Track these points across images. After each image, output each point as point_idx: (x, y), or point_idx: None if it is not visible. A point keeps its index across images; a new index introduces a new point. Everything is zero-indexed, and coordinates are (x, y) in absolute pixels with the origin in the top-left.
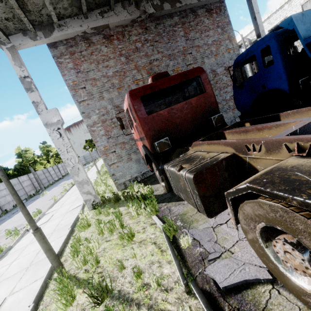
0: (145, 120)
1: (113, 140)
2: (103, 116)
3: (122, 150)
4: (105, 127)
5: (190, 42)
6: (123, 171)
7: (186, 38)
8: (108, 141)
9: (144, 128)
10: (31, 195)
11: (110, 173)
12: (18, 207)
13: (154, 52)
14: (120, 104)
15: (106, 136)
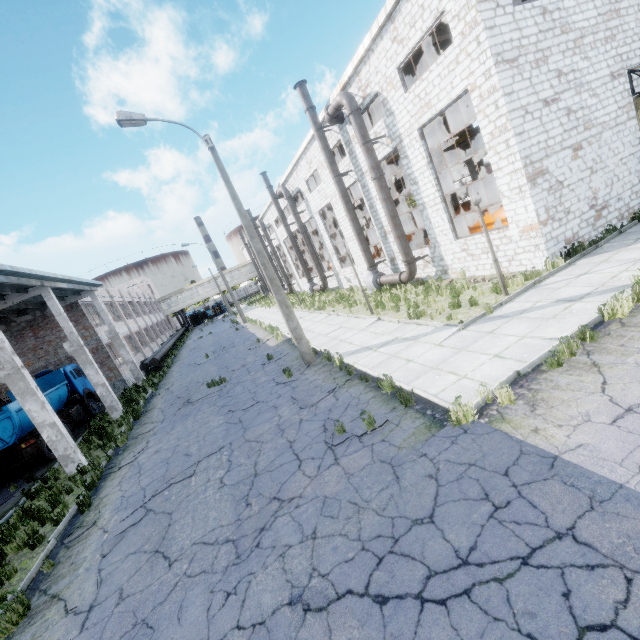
0: None
1: None
2: None
3: None
4: None
5: (40, 339)
6: None
7: (36, 337)
8: None
9: None
10: None
11: None
12: None
13: None
14: None
15: None
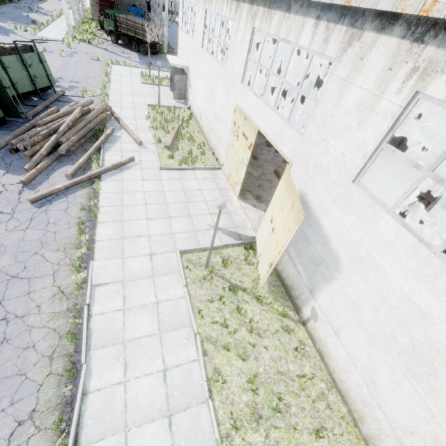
0: (100, 6)
1: (95, 4)
2: None
3: (97, 8)
4: None
5: None
6: (96, 15)
7: None
8: (94, 3)
9: (99, 8)
10: None
11: (92, 13)
12: None
13: None
14: None
15: (93, 1)
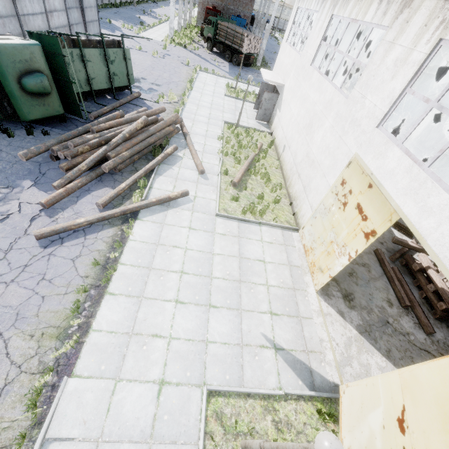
0: (206, 14)
1: (202, 12)
2: (203, 2)
3: (203, 16)
4: (202, 6)
5: None
6: (200, 23)
7: None
8: (201, 11)
9: (205, 15)
10: (152, 0)
11: (197, 20)
12: (150, 4)
13: None
14: (209, 2)
15: (201, 9)
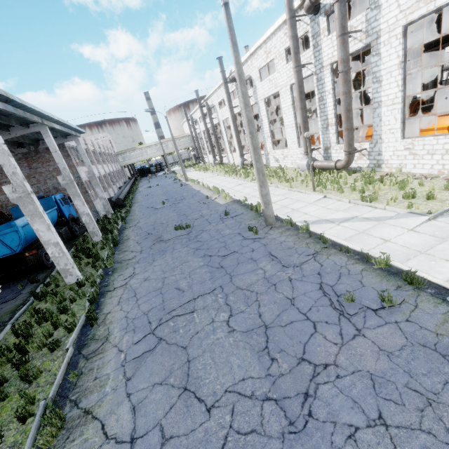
0: None
1: None
2: None
3: None
4: None
5: (33, 170)
6: None
7: (30, 167)
8: None
9: None
10: None
11: None
12: None
13: (3, 177)
14: None
15: None
